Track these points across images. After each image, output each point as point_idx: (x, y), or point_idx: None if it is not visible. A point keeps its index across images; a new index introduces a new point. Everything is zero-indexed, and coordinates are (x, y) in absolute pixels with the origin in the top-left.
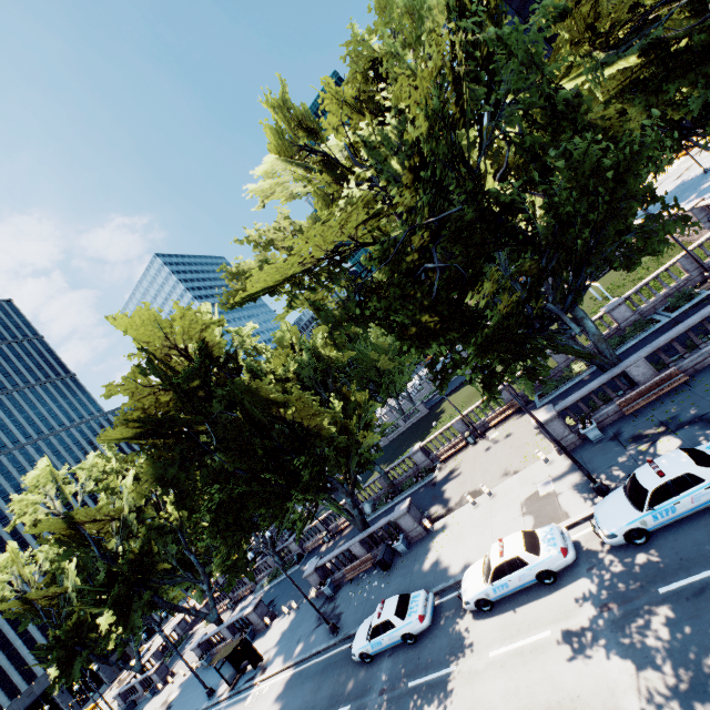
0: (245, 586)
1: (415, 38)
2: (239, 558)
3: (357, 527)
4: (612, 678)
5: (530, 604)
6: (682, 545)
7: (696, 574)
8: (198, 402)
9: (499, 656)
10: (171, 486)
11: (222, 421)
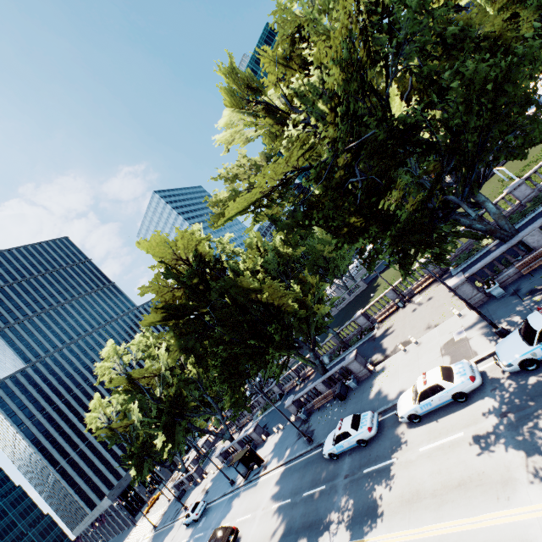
0: (246, 417)
1: (326, 4)
2: (240, 397)
3: (319, 372)
4: (508, 460)
5: (448, 416)
6: None
7: None
8: (200, 294)
9: (426, 450)
10: (190, 351)
11: (217, 305)
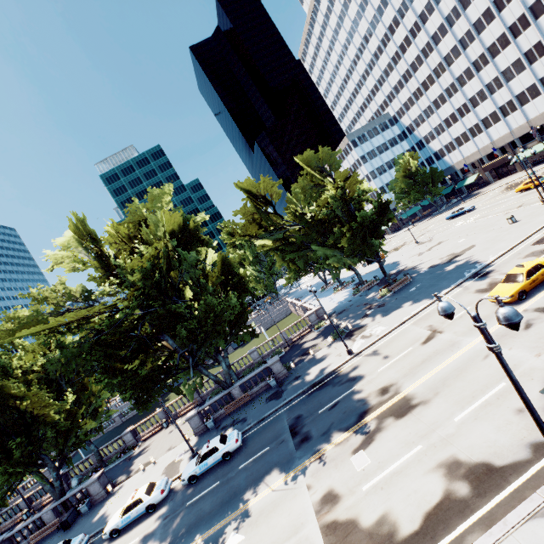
0: None
1: (154, 232)
2: None
3: (55, 497)
4: None
5: (138, 526)
6: (205, 481)
7: (201, 493)
8: None
9: None
10: None
11: None
